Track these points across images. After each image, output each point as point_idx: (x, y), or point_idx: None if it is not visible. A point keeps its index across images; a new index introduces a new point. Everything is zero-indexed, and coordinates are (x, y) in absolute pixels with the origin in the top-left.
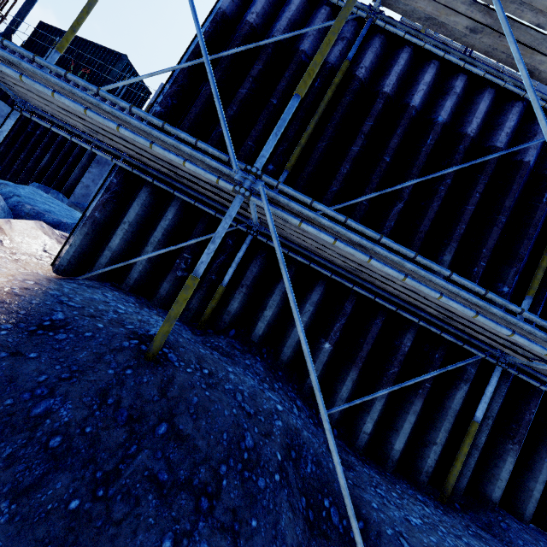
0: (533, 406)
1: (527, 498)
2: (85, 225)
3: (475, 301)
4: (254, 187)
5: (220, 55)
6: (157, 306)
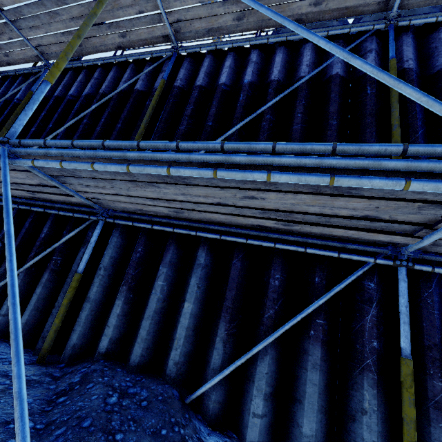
0: (140, 245)
1: (136, 340)
2: None
3: None
4: None
5: None
6: None
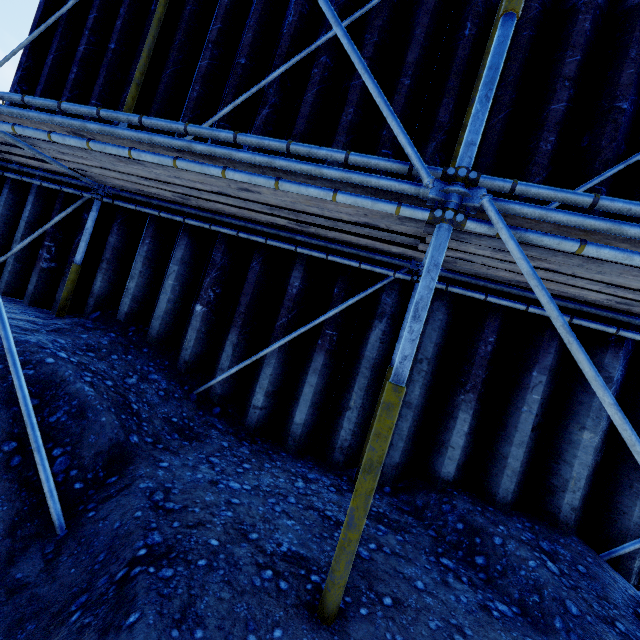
0: (490, 332)
1: (501, 471)
2: None
3: (173, 143)
4: None
5: (53, 19)
6: (27, 304)
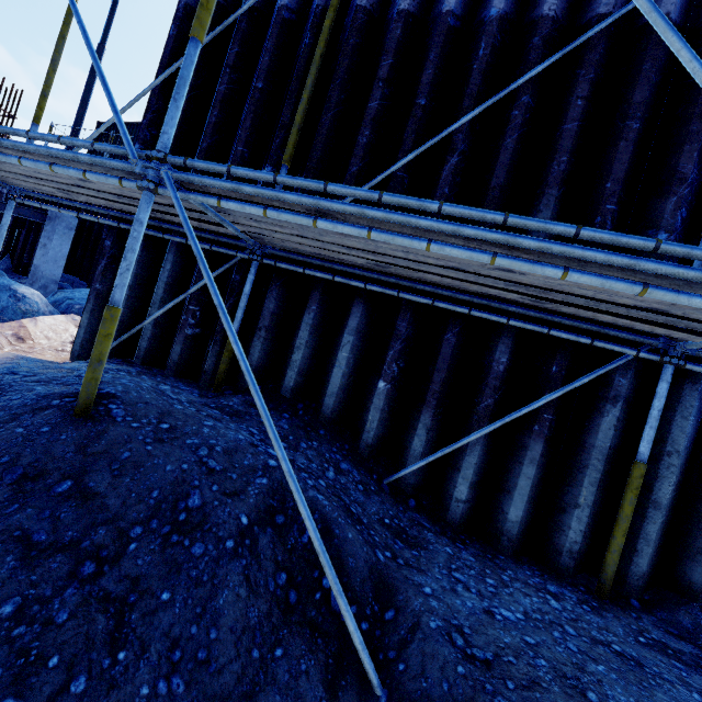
0: None
1: None
2: (90, 301)
3: (489, 236)
4: (158, 175)
5: None
6: (172, 375)
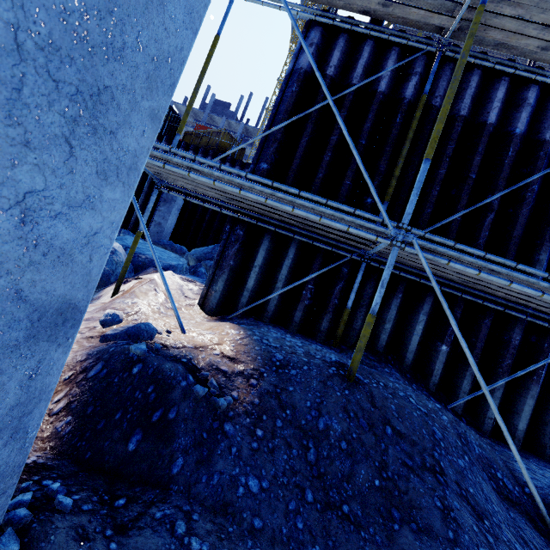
0: None
1: None
2: (224, 273)
3: None
4: (406, 240)
5: (311, 110)
6: (294, 331)
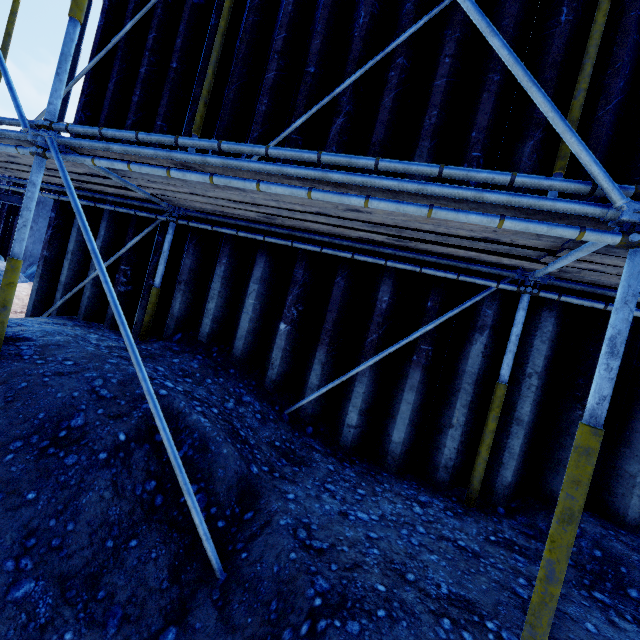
0: None
1: (629, 490)
2: (39, 267)
3: (306, 173)
4: (46, 141)
5: (113, 42)
6: (108, 328)
